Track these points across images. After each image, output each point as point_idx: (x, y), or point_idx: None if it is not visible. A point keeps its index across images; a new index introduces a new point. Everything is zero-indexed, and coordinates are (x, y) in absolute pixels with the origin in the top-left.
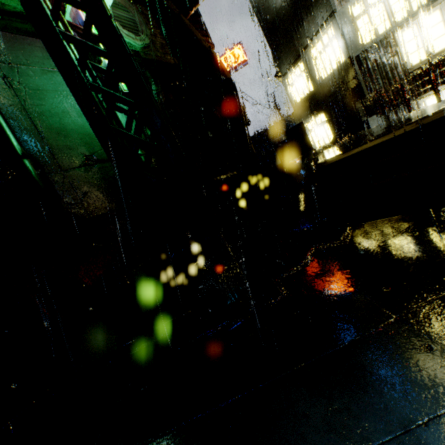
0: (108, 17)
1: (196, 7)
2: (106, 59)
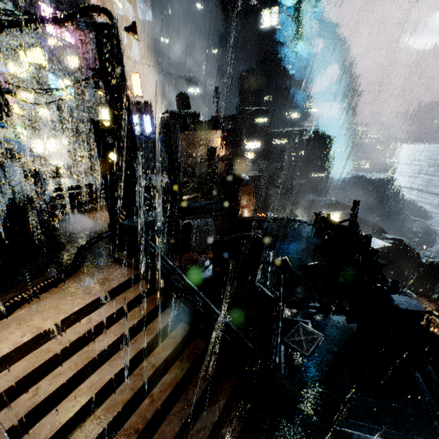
0: None
1: None
2: None
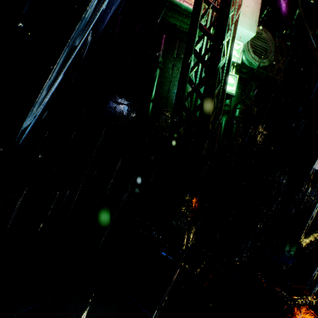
0: (221, 47)
1: None
2: (205, 69)
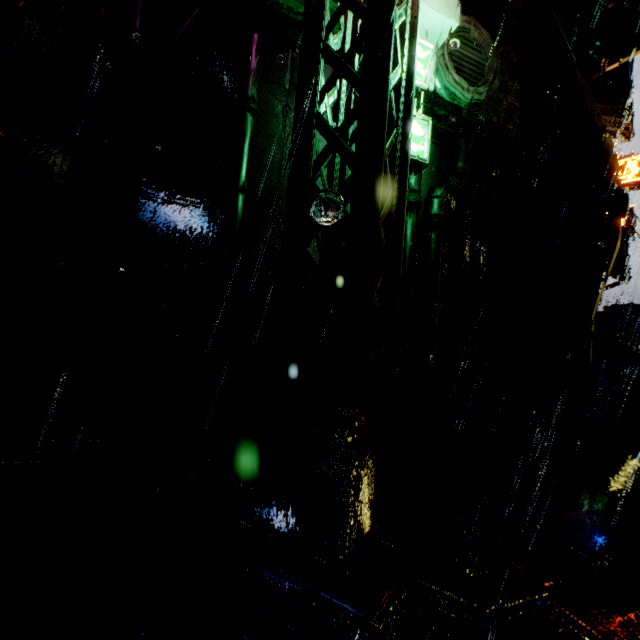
0: (389, 30)
1: (618, 62)
2: (355, 88)
